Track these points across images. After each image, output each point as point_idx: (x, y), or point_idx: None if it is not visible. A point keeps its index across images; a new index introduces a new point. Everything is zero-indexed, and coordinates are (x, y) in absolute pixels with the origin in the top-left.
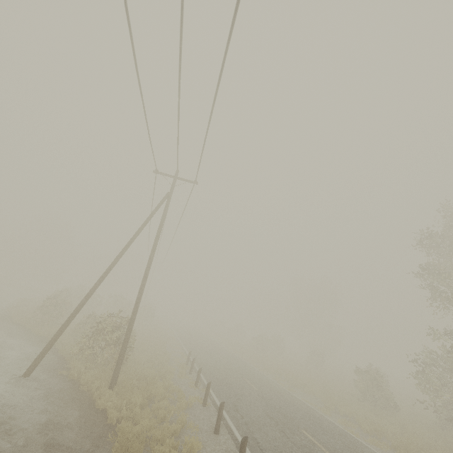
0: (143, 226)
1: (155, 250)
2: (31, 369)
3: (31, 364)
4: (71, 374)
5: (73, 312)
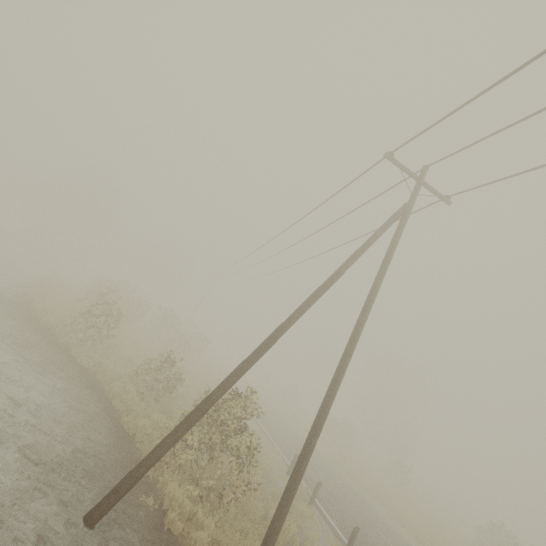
0: (357, 257)
1: (370, 310)
2: (105, 511)
3: (107, 499)
4: (170, 520)
5: (208, 400)
